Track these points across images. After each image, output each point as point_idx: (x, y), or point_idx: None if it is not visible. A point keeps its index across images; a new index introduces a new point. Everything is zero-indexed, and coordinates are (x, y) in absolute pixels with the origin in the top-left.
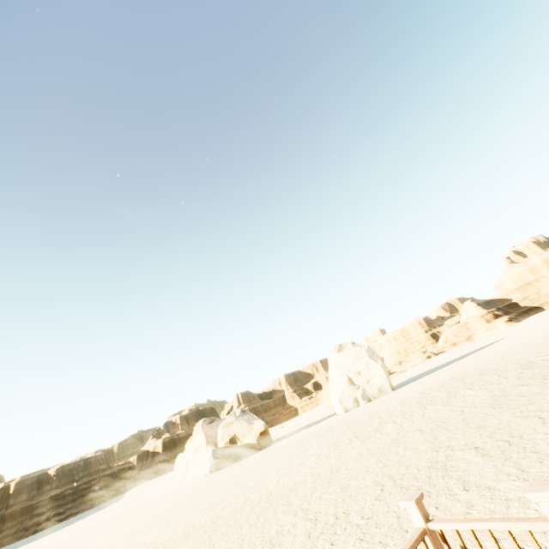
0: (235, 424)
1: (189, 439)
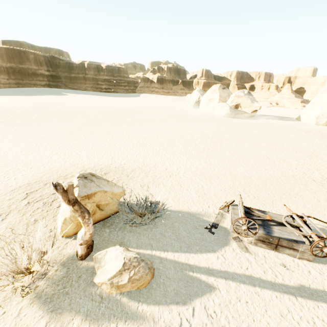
0: (243, 98)
1: (196, 89)
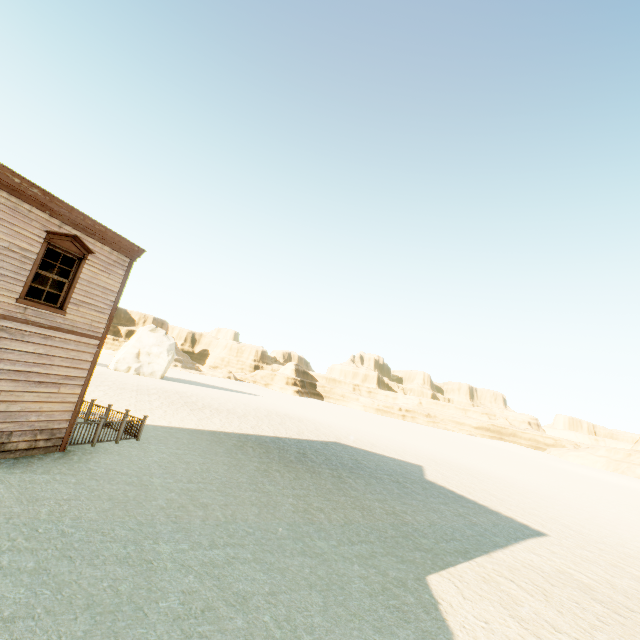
0: None
1: None
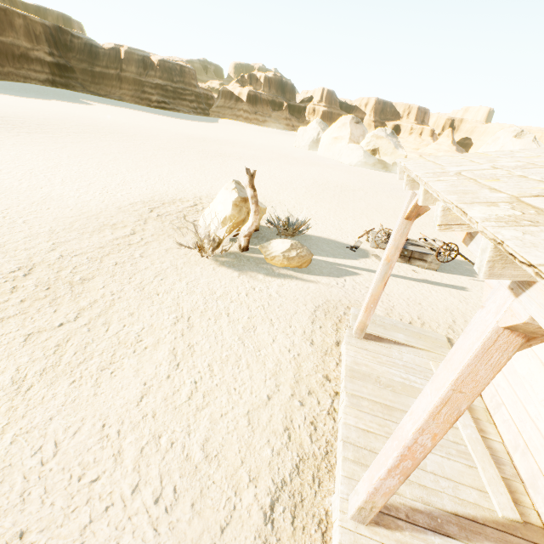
0: (384, 140)
1: (315, 120)
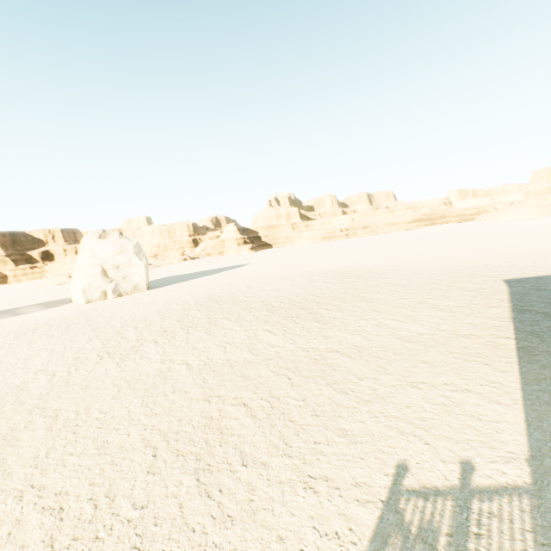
0: None
1: None
